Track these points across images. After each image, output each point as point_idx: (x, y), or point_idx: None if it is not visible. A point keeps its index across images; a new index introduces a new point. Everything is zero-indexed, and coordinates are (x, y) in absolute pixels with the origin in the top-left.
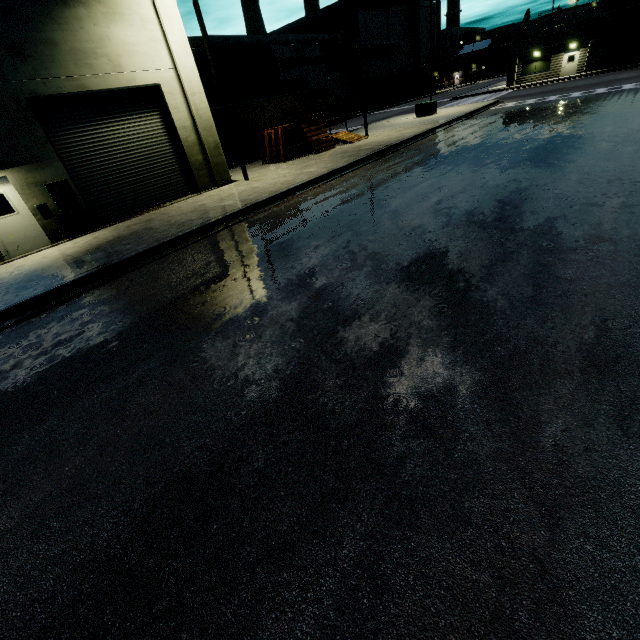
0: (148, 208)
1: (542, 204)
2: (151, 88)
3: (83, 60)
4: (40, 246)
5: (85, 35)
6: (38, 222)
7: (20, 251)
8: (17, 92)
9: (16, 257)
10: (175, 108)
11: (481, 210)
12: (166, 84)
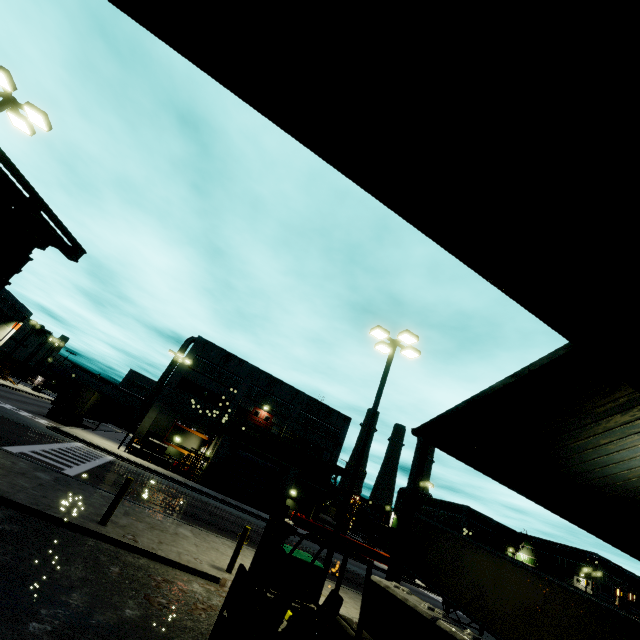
0: None
1: None
2: None
3: None
4: None
5: None
6: None
7: None
8: None
9: None
10: None
11: None
12: None
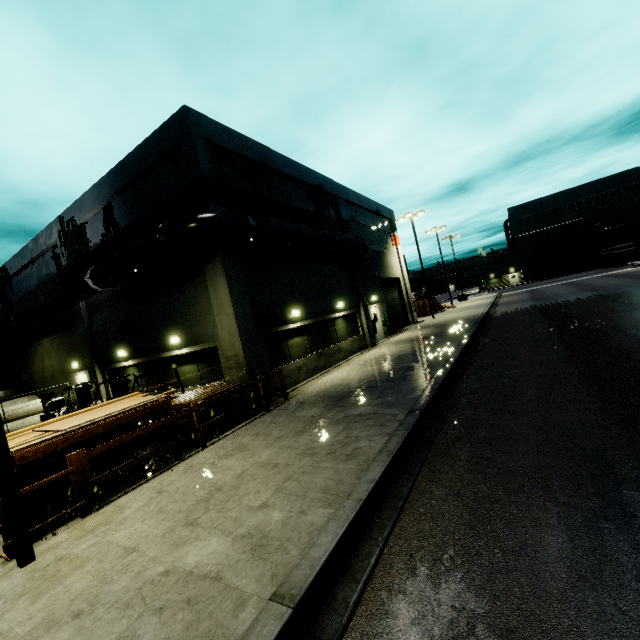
0: (398, 330)
1: (628, 290)
2: (394, 279)
3: (387, 267)
4: (382, 339)
5: (387, 259)
6: (382, 327)
7: (379, 339)
8: (379, 276)
9: (380, 341)
10: (402, 287)
11: (608, 294)
12: (400, 278)
